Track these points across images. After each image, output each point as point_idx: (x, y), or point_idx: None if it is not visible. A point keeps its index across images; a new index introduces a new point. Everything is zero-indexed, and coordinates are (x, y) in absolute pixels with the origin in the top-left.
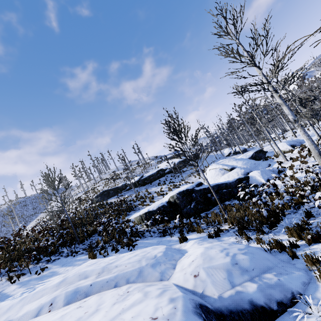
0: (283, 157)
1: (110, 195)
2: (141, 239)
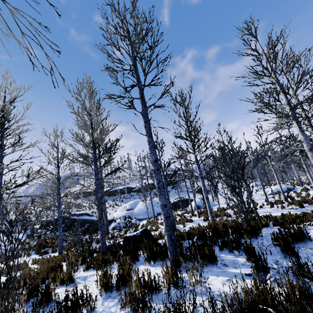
0: (153, 215)
1: (84, 196)
2: (21, 233)
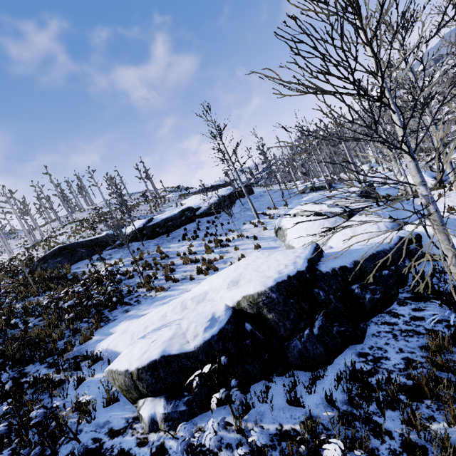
0: None
1: (77, 257)
2: None
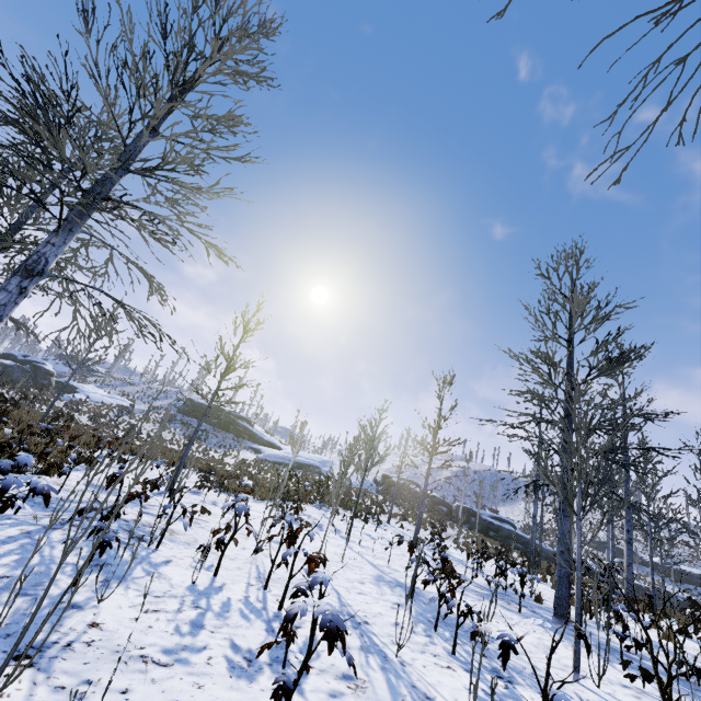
0: None
1: None
2: None
